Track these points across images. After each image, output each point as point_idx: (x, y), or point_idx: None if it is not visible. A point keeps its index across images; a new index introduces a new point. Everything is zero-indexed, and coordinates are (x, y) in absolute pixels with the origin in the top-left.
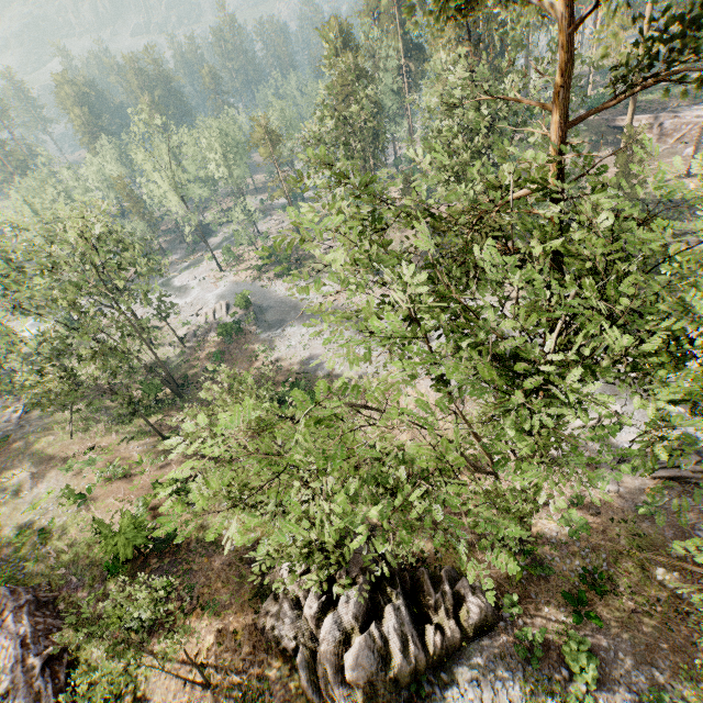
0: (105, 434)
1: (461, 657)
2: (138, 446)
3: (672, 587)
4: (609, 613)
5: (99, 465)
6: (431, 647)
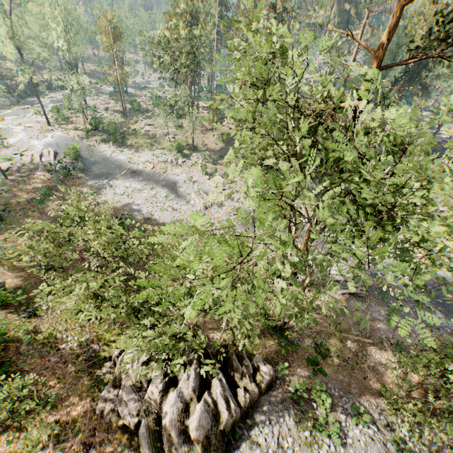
0: None
1: (258, 407)
2: None
3: (354, 350)
4: (328, 368)
5: None
6: (243, 403)
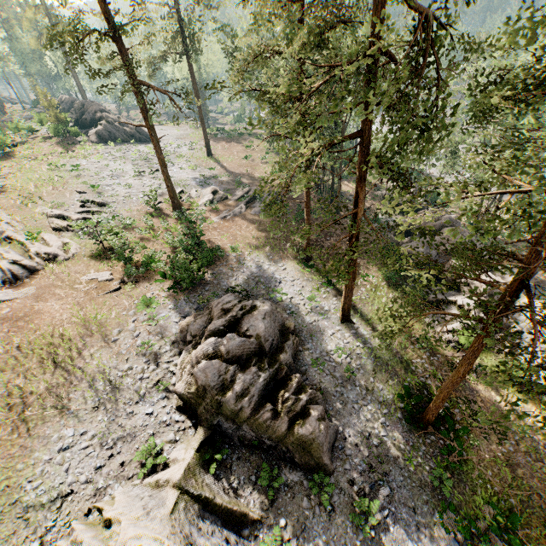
0: None
1: None
2: None
3: None
4: None
5: None
6: None
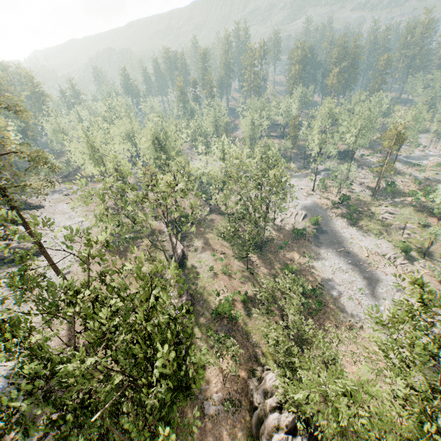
0: (228, 247)
1: None
2: (237, 264)
3: None
4: None
5: (223, 263)
6: None
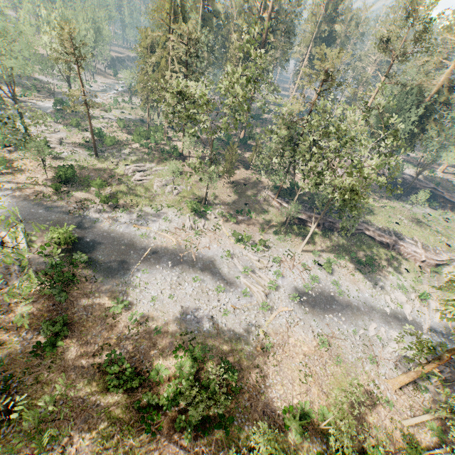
0: None
1: None
2: None
3: None
4: None
5: None
6: None
